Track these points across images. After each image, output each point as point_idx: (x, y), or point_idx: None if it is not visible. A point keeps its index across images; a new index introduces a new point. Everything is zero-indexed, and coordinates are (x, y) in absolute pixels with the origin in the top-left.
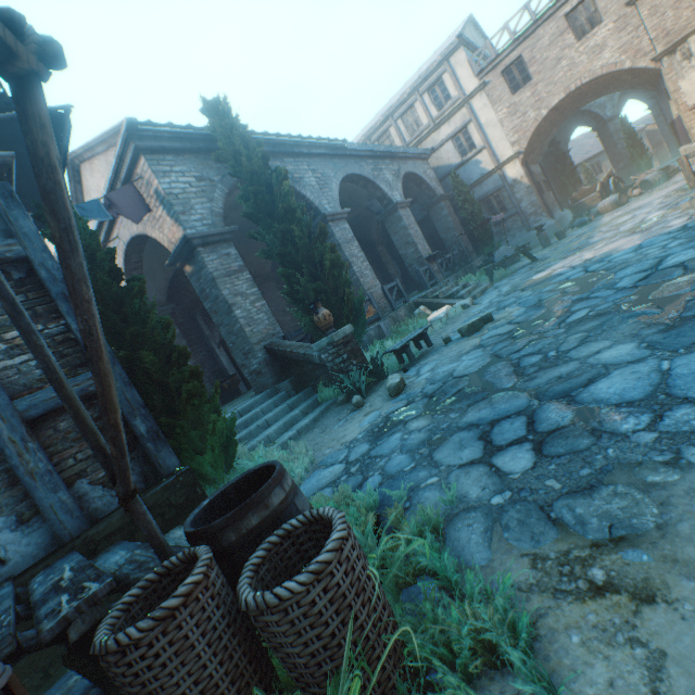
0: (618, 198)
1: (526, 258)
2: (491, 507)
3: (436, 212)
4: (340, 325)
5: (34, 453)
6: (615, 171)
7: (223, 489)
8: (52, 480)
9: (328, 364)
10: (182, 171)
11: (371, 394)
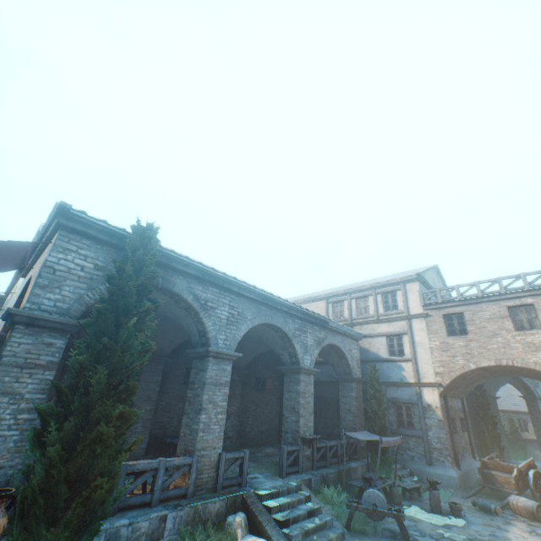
0: (536, 508)
1: (407, 510)
2: None
3: (345, 387)
4: (44, 530)
5: None
6: (539, 447)
7: None
8: None
9: None
10: (89, 255)
11: None
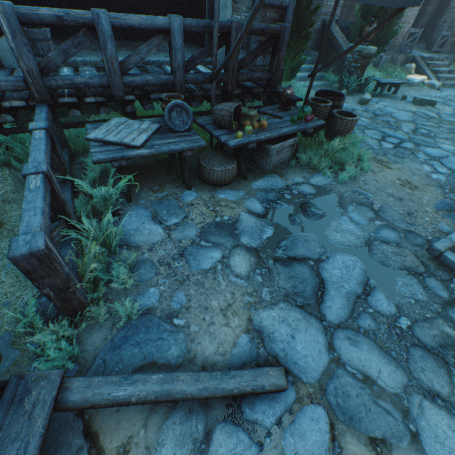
0: None
1: None
2: (372, 147)
3: None
4: (370, 42)
5: (258, 22)
6: None
7: (323, 90)
8: (256, 38)
9: (346, 62)
10: None
11: (350, 95)
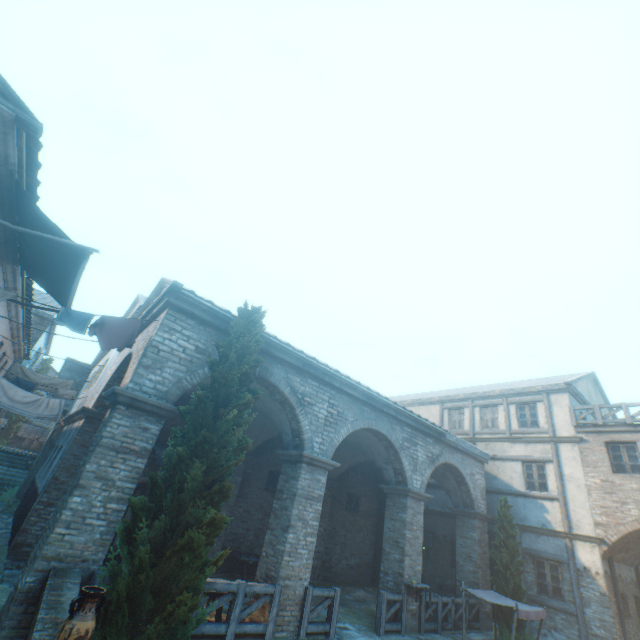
0: None
1: None
2: None
3: (464, 524)
4: None
5: None
6: None
7: None
8: None
9: None
10: (191, 336)
11: None
